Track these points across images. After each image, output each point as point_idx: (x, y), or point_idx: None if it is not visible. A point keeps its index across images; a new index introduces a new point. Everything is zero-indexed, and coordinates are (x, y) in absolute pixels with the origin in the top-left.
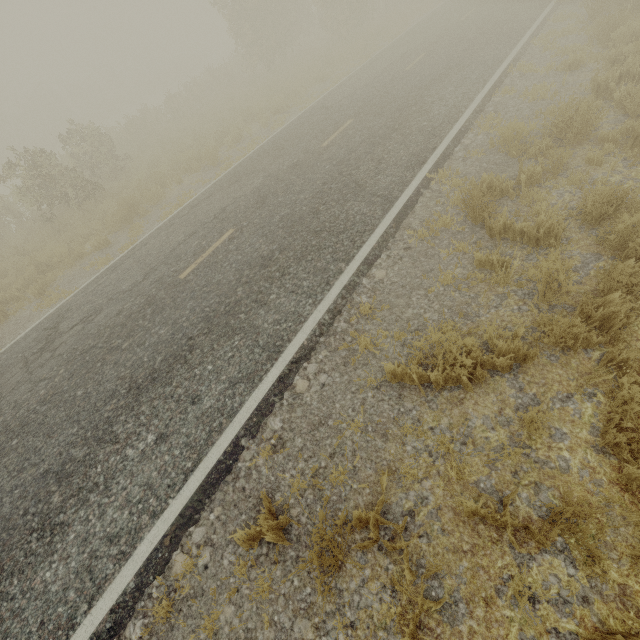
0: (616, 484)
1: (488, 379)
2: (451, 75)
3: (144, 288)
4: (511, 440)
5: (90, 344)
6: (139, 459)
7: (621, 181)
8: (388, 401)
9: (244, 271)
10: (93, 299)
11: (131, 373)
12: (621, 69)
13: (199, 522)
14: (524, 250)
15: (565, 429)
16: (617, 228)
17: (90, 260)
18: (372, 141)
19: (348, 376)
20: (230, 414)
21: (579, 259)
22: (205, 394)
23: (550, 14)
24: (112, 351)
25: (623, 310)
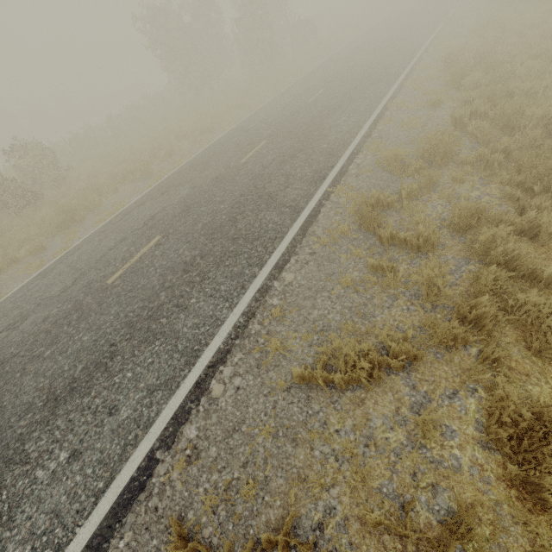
0: (502, 481)
1: (385, 378)
2: (344, 107)
3: (72, 293)
4: (408, 440)
5: (12, 353)
6: (49, 481)
7: (479, 196)
8: (297, 403)
9: (168, 276)
10: (21, 305)
11: (50, 383)
12: (471, 108)
13: (107, 551)
14: (409, 255)
15: (454, 426)
16: (480, 238)
17: (24, 264)
18: (282, 159)
19: (261, 378)
20: (146, 425)
21: (453, 263)
22: (123, 404)
23: (416, 64)
24: (33, 360)
25: (491, 312)
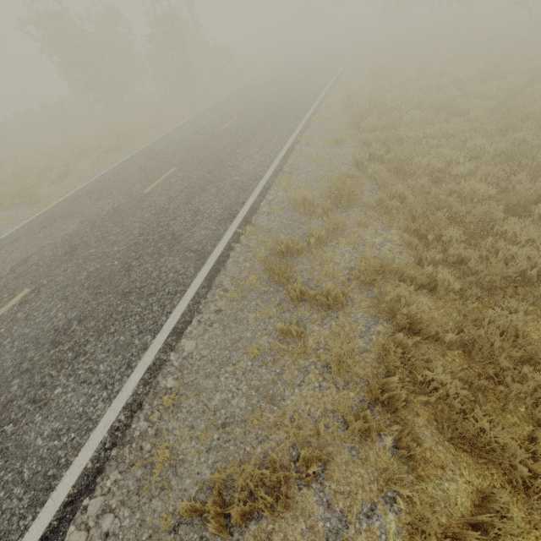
0: None
1: (296, 494)
2: (257, 137)
3: None
4: None
5: None
6: None
7: (382, 243)
8: None
9: (28, 352)
10: None
11: None
12: (370, 150)
13: None
14: (319, 313)
15: None
16: (386, 299)
17: None
18: (191, 191)
19: (140, 513)
20: None
21: (363, 323)
22: None
23: (322, 101)
24: None
25: (403, 396)
